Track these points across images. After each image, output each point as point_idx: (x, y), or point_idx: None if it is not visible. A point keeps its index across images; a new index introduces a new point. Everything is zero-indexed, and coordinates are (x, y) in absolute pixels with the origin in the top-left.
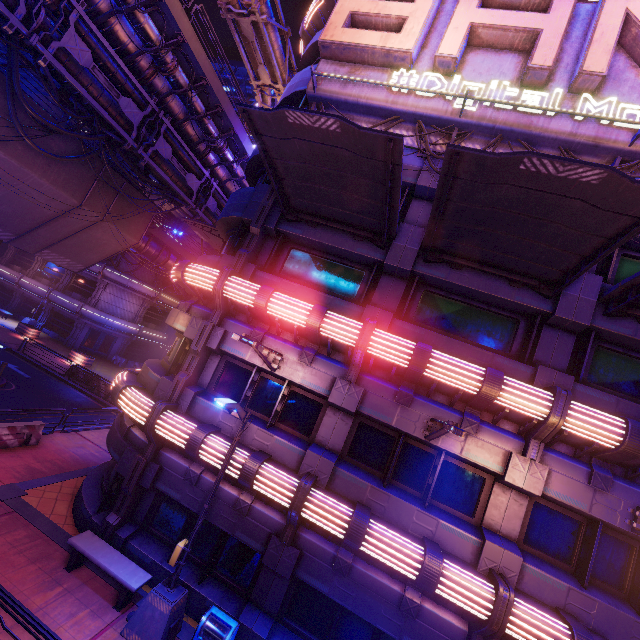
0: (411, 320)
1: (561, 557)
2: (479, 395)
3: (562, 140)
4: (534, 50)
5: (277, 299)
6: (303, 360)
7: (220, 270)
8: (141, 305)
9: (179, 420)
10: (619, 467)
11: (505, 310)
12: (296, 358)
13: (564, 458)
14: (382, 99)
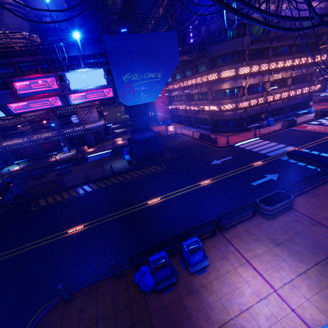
0: (274, 57)
1: (294, 83)
2: (291, 65)
3: None
4: None
5: (262, 66)
6: (264, 76)
7: (244, 67)
8: (97, 111)
9: (253, 100)
10: (301, 65)
11: (286, 46)
12: (262, 77)
13: (297, 68)
14: None
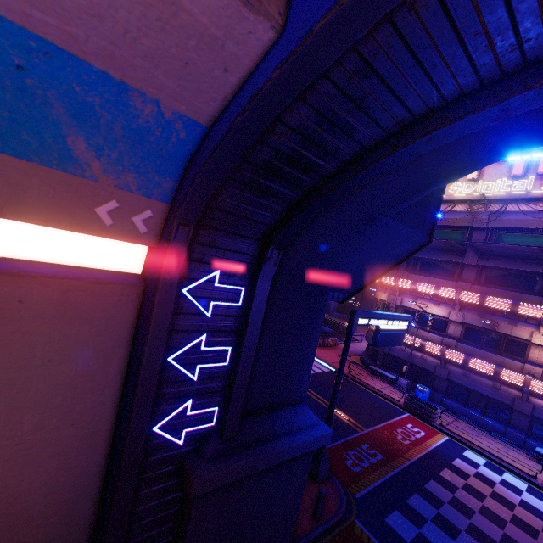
0: (482, 284)
1: None
2: (510, 311)
3: (539, 198)
4: (512, 167)
5: (419, 285)
6: (435, 305)
7: (394, 276)
8: None
9: None
10: None
11: (529, 273)
12: (432, 305)
13: None
14: (447, 198)
